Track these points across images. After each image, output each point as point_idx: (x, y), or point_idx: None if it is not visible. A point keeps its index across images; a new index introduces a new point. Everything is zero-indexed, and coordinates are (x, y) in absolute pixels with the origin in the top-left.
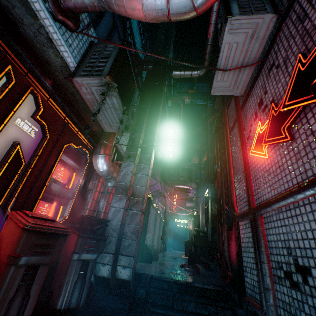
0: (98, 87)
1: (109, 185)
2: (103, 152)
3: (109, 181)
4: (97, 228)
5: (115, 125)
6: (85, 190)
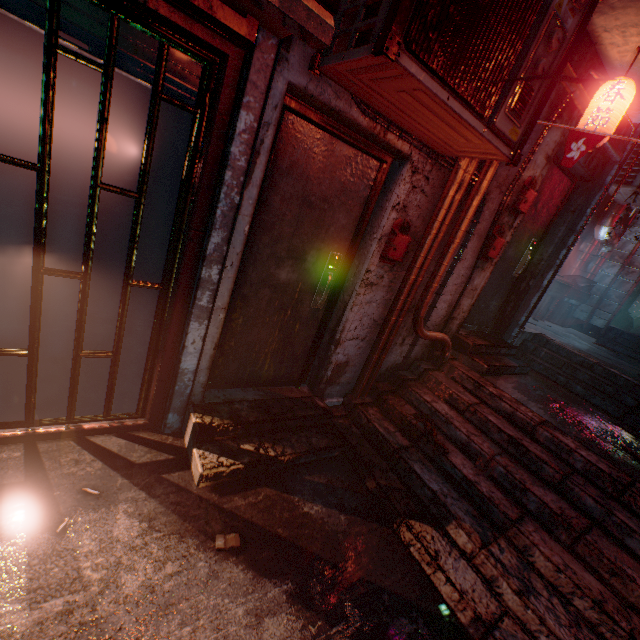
0: (624, 190)
1: (603, 250)
2: (608, 225)
3: (605, 247)
4: (584, 286)
5: (632, 203)
6: (575, 251)
